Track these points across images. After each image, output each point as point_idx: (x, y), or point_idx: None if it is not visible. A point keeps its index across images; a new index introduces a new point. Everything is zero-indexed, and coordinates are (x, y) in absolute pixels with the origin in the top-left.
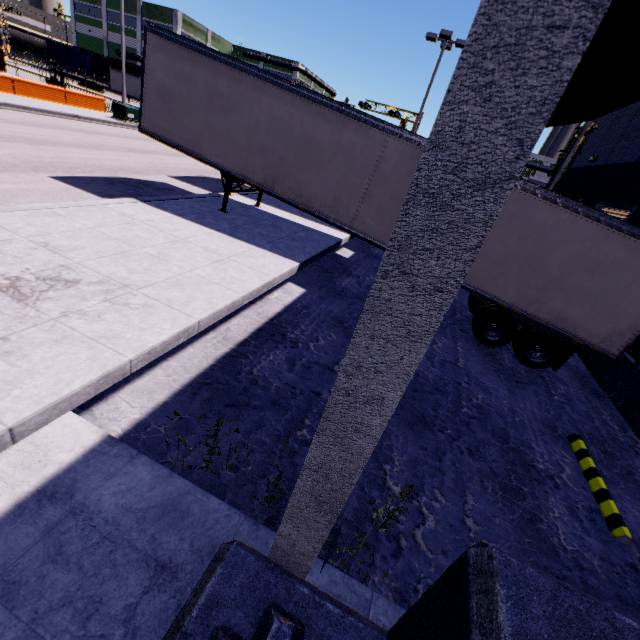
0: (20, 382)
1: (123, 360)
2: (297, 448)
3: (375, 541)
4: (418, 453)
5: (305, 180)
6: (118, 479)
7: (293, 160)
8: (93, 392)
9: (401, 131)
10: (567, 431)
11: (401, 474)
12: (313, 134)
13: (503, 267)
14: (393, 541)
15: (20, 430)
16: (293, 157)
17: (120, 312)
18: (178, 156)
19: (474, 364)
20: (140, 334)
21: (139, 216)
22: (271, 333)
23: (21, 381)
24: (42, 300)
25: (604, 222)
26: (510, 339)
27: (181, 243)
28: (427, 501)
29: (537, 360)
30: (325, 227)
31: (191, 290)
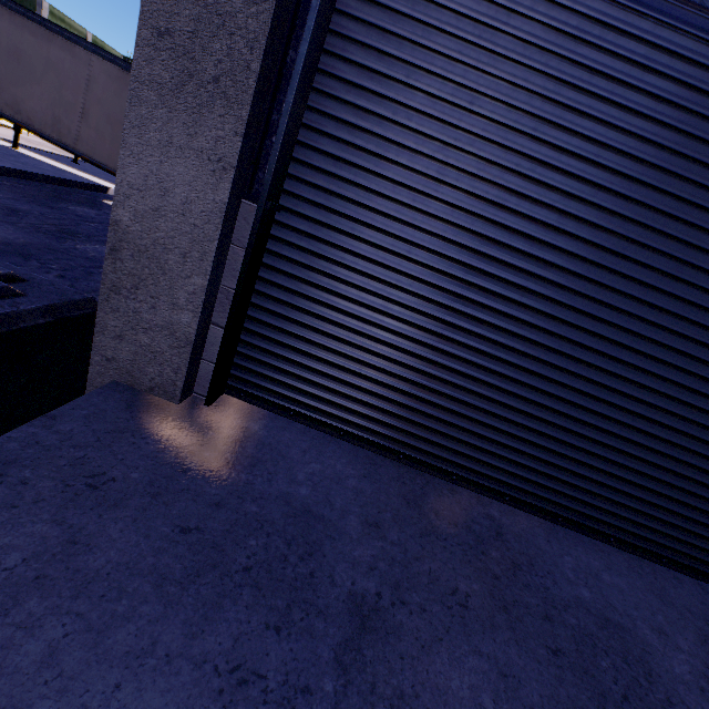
0: None
1: None
2: None
3: None
4: None
5: (21, 95)
6: None
7: (6, 73)
8: None
9: (104, 52)
10: None
11: None
12: (22, 46)
13: None
14: None
15: None
16: (5, 69)
17: None
18: None
19: None
20: None
21: None
22: None
23: None
24: None
25: None
26: None
27: None
28: None
29: None
30: (101, 180)
31: None
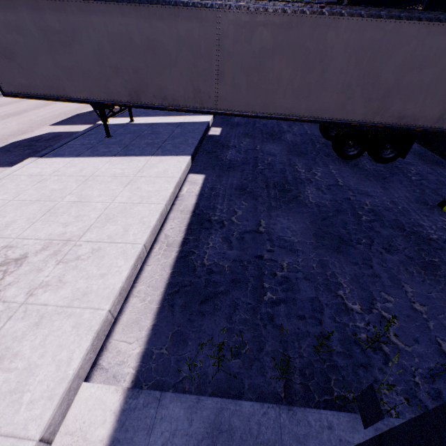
0: (24, 385)
1: (103, 314)
2: (271, 311)
3: (367, 359)
4: (354, 269)
5: (163, 83)
6: (158, 429)
7: (146, 69)
8: (93, 355)
9: (228, 1)
10: (434, 200)
11: (353, 293)
12: (153, 37)
13: (348, 93)
14: (379, 352)
15: (49, 432)
16: (144, 66)
17: (76, 268)
18: (48, 105)
19: (349, 178)
20: (103, 281)
21: (45, 171)
22: (199, 223)
23: (25, 383)
24: (3, 289)
25: (424, 18)
26: (366, 148)
27: (91, 180)
28: (382, 305)
29: (389, 156)
30: (191, 117)
31: (122, 219)
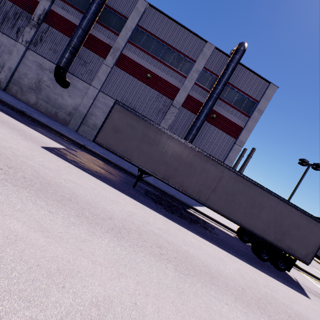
0: None
1: None
2: None
3: None
4: None
5: None
6: None
7: None
8: None
9: None
10: None
11: None
12: None
13: None
14: None
15: None
16: None
17: None
18: None
19: None
20: None
21: None
22: None
23: None
24: None
25: None
26: None
27: None
28: None
29: None
30: None
31: None
